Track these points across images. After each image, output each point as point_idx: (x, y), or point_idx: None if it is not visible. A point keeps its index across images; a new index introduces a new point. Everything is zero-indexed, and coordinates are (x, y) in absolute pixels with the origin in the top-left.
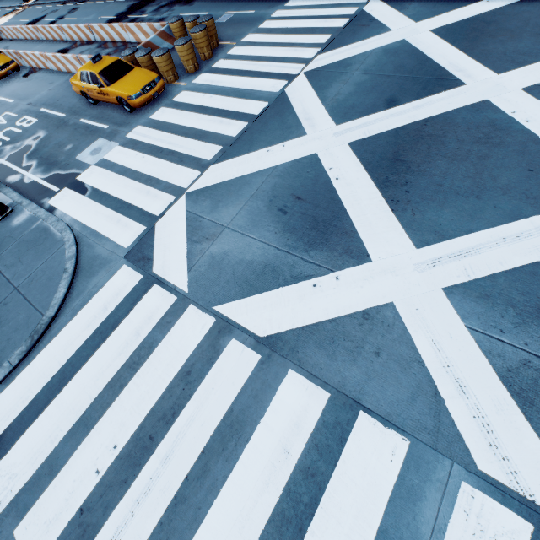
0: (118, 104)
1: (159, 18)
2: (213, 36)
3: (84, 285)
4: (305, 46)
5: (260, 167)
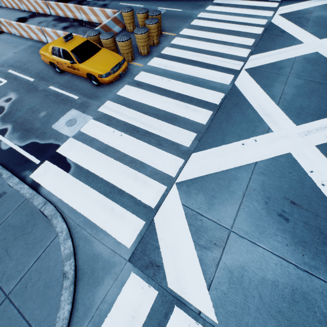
0: (86, 77)
1: (102, 3)
2: (159, 27)
3: (90, 298)
4: (236, 46)
5: (241, 161)
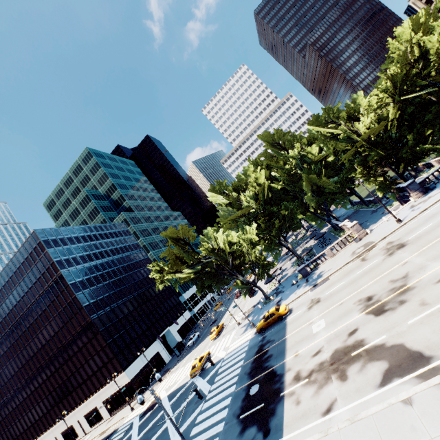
0: None
1: None
2: None
3: None
4: None
5: None
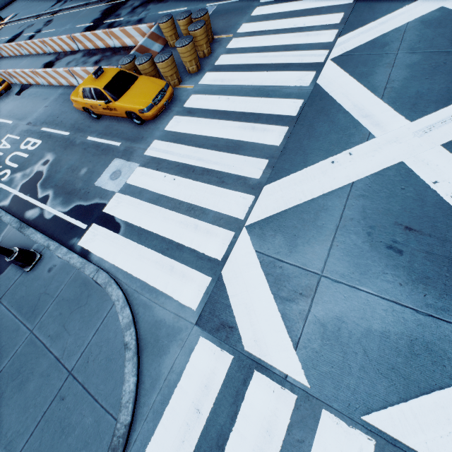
0: (126, 117)
1: (136, 19)
2: (209, 31)
3: (156, 369)
4: (316, 29)
5: (331, 185)
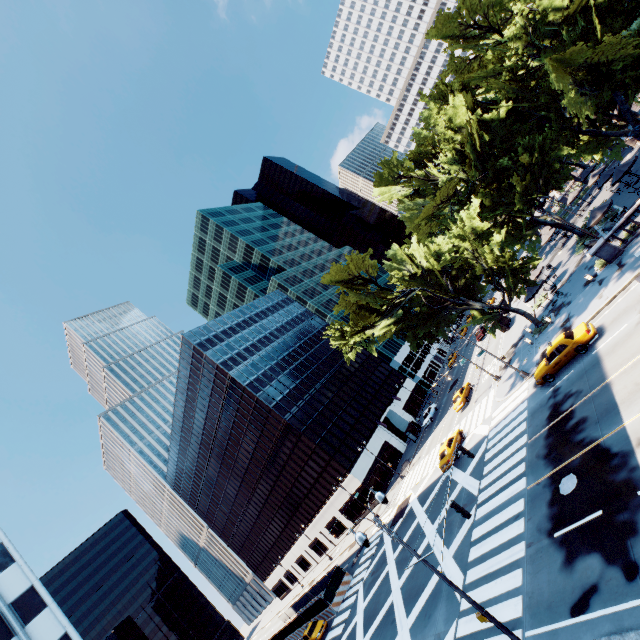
0: None
1: None
2: None
3: None
4: None
5: None
